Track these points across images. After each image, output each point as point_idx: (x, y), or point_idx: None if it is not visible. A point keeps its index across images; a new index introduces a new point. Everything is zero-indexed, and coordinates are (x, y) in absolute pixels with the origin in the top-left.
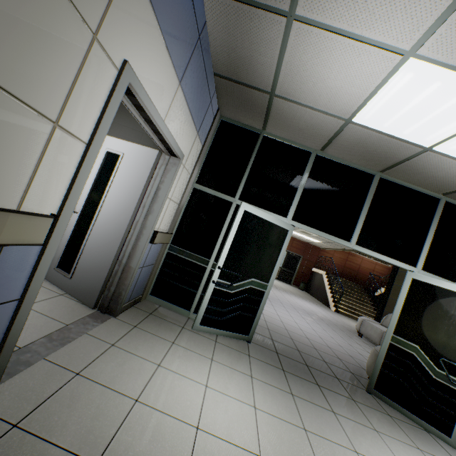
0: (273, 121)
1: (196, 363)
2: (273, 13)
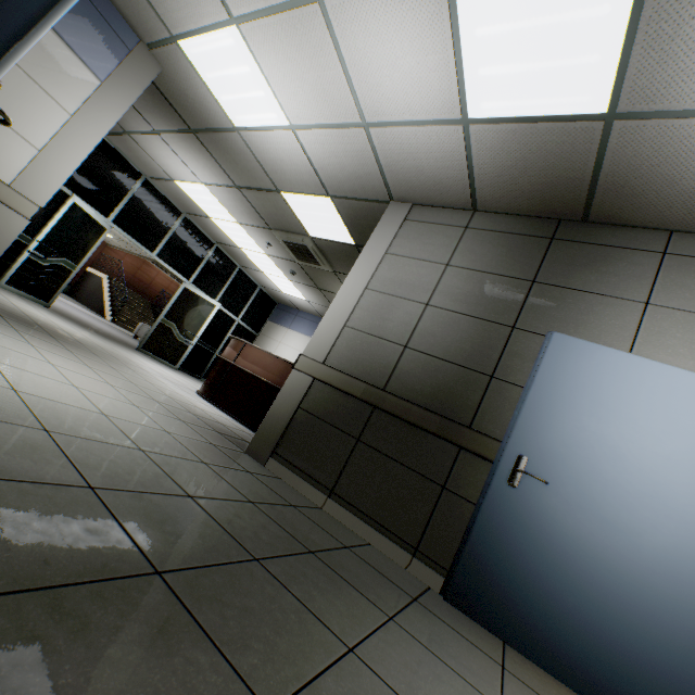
0: (120, 140)
1: (26, 304)
2: (148, 123)
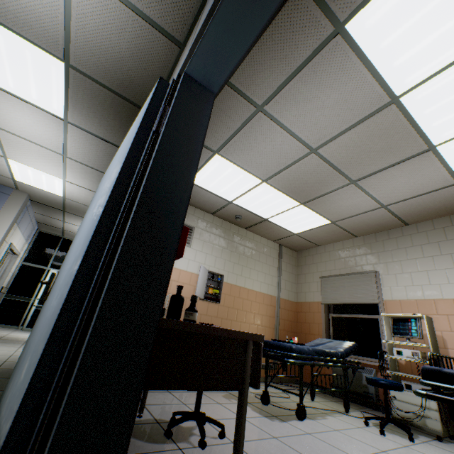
0: (67, 234)
1: (27, 333)
2: (58, 219)
